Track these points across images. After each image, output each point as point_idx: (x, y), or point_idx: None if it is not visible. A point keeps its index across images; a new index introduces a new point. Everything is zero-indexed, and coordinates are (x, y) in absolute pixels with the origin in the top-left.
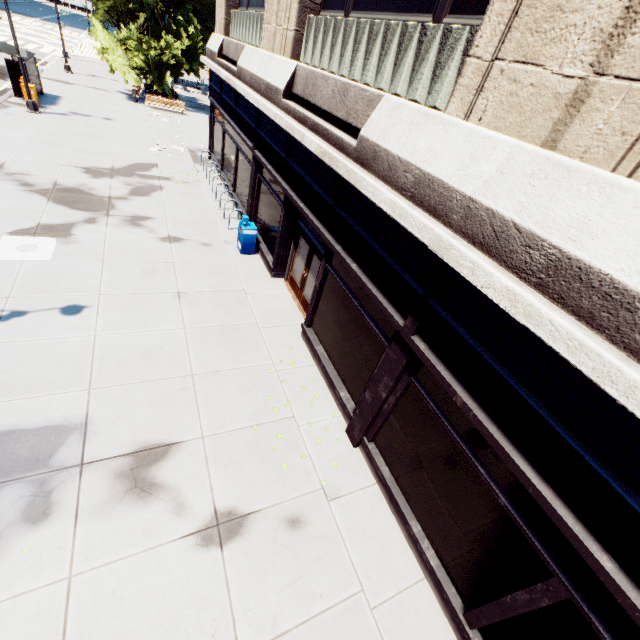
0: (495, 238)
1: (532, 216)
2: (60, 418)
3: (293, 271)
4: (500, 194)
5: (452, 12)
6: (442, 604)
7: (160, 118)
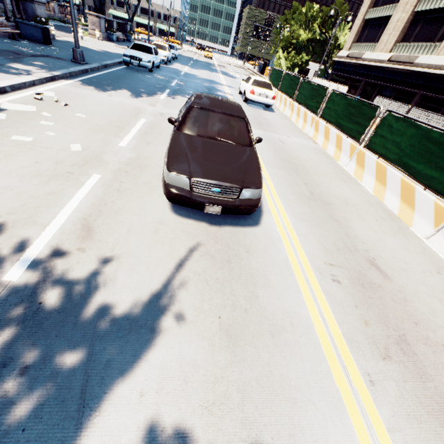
0: (439, 68)
1: None
2: None
3: None
4: (440, 63)
5: (437, 42)
6: None
7: None
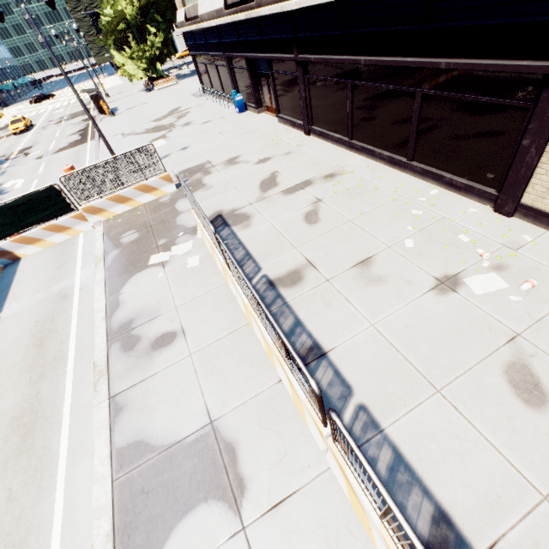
0: None
1: None
2: (200, 163)
3: (265, 102)
4: None
5: None
6: (345, 148)
7: (167, 91)
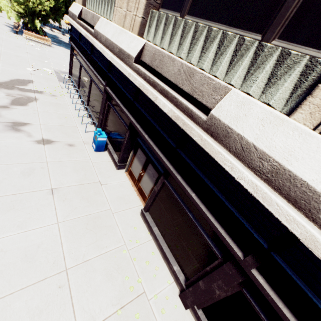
0: None
1: None
2: None
3: (132, 167)
4: None
5: (281, 38)
6: None
7: (34, 47)
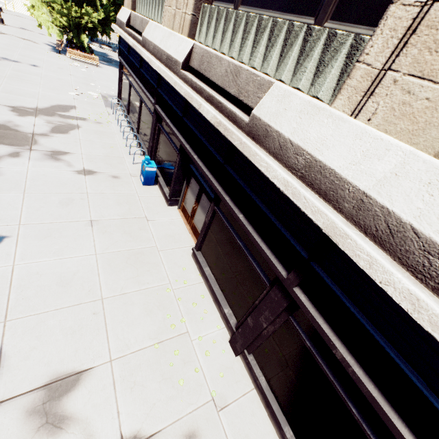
0: (390, 235)
1: (432, 224)
2: None
3: (185, 202)
4: (396, 195)
5: (333, 18)
6: None
7: (78, 68)
